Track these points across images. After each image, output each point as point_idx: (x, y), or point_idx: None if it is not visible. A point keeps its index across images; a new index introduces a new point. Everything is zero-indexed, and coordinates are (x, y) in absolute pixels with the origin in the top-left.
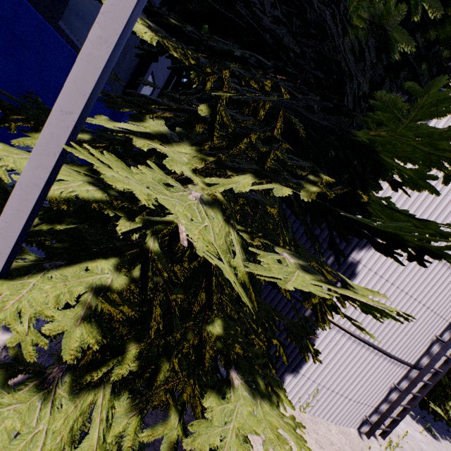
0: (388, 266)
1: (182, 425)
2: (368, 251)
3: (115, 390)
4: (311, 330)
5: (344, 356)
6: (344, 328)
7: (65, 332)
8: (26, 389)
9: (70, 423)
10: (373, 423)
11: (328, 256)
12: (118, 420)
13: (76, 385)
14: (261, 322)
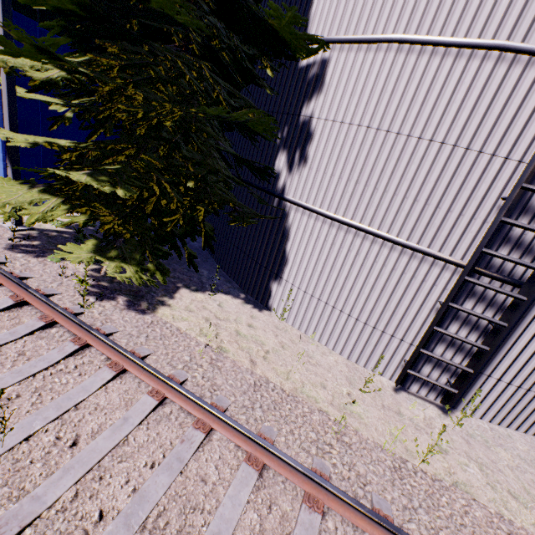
0: (347, 104)
1: (87, 222)
2: (319, 98)
3: (64, 202)
4: (282, 222)
5: (324, 249)
6: (313, 208)
7: (17, 142)
8: (26, 186)
9: (33, 199)
10: (405, 364)
11: (283, 129)
12: (58, 211)
13: (44, 190)
14: (199, 199)
